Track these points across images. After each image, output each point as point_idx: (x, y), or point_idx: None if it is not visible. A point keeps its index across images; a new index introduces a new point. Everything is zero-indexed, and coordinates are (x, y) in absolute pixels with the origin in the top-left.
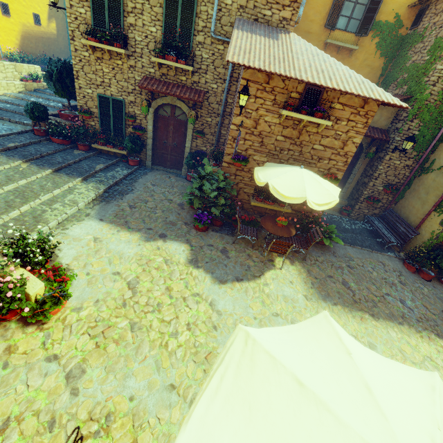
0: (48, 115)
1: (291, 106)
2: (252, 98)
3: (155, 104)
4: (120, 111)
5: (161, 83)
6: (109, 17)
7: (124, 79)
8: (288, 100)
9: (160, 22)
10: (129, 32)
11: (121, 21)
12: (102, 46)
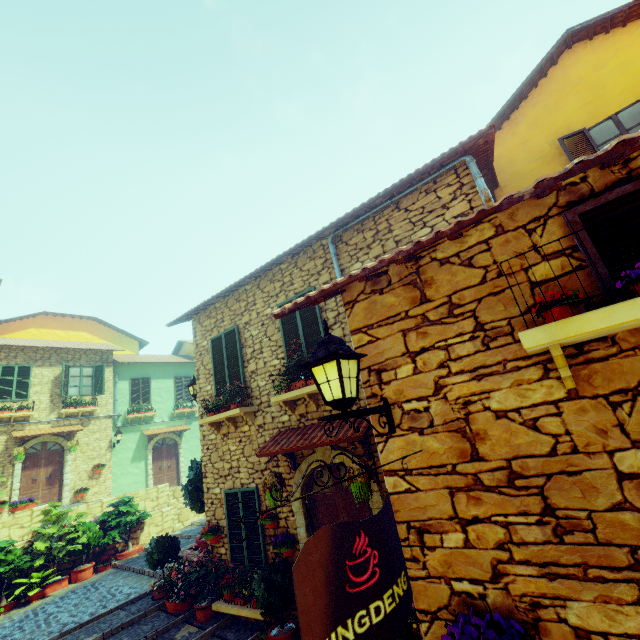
0: (177, 551)
1: (557, 301)
2: (402, 364)
3: (299, 475)
4: (253, 512)
5: (296, 432)
6: (230, 378)
7: (254, 451)
8: (537, 297)
9: (282, 348)
10: (252, 382)
11: (241, 374)
12: (217, 416)
